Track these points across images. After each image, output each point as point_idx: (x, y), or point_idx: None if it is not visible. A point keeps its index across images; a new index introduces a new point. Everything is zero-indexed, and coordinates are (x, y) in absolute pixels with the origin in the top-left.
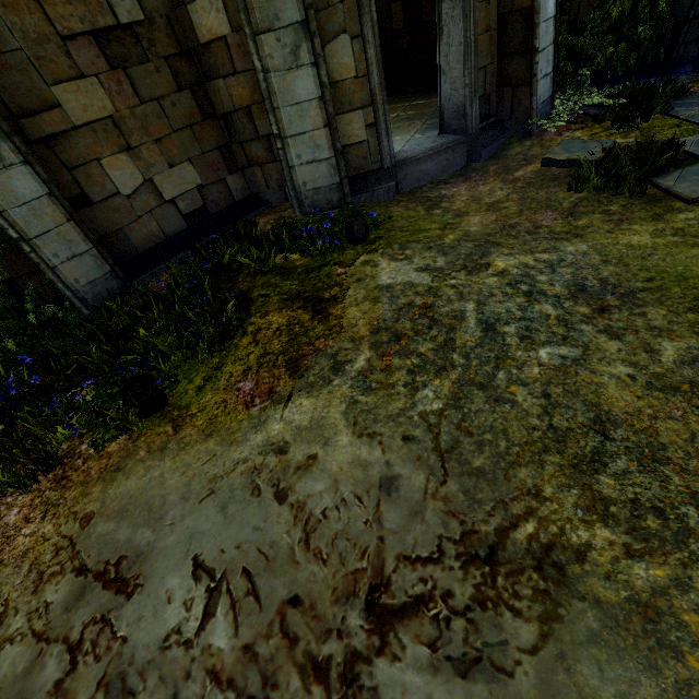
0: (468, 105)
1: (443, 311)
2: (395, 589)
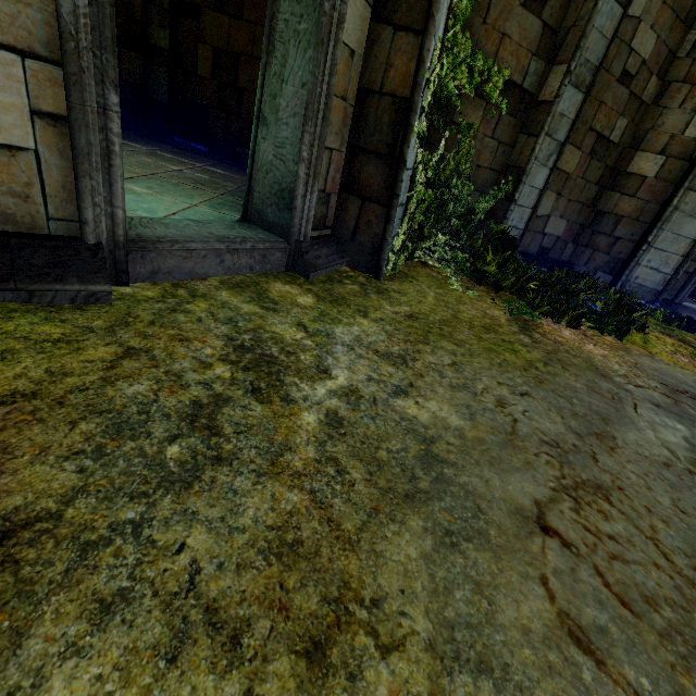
0: None
1: None
2: None
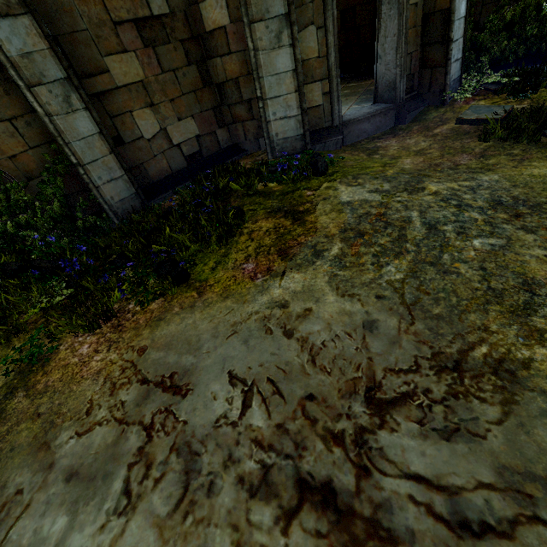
0: (397, 81)
1: (394, 217)
2: (386, 389)
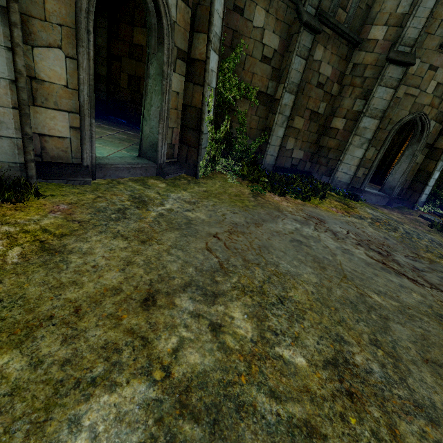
0: (396, 187)
1: (392, 224)
2: (393, 249)
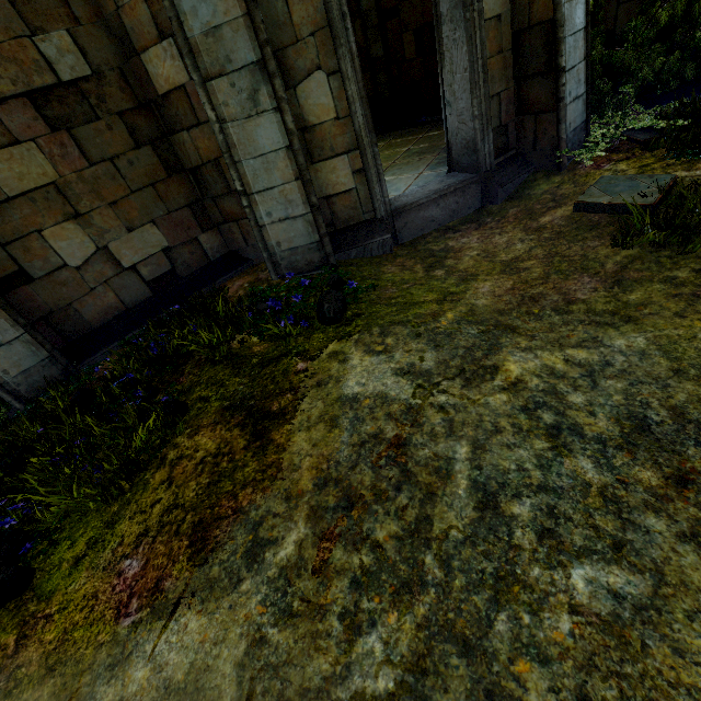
0: (478, 139)
1: (422, 456)
2: None
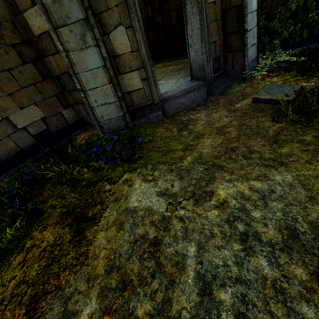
0: (205, 64)
1: (168, 253)
2: None
